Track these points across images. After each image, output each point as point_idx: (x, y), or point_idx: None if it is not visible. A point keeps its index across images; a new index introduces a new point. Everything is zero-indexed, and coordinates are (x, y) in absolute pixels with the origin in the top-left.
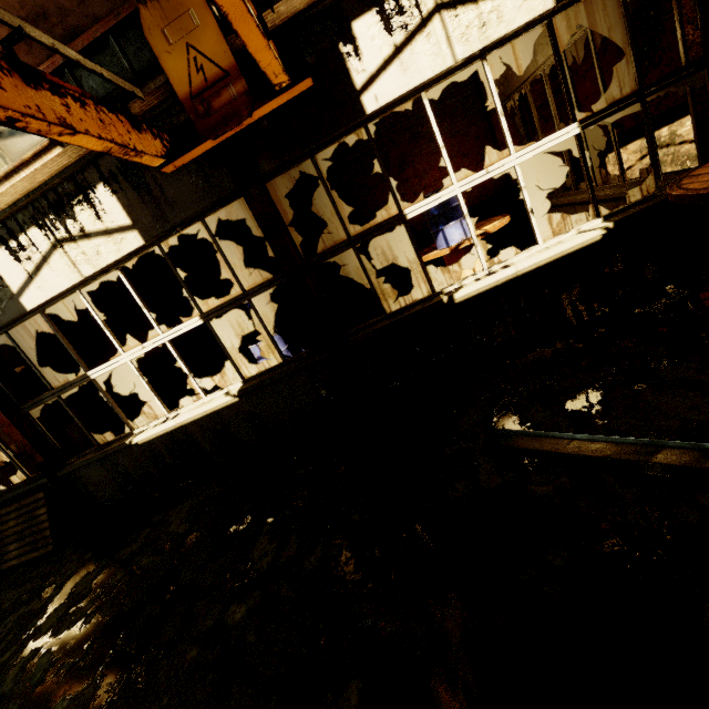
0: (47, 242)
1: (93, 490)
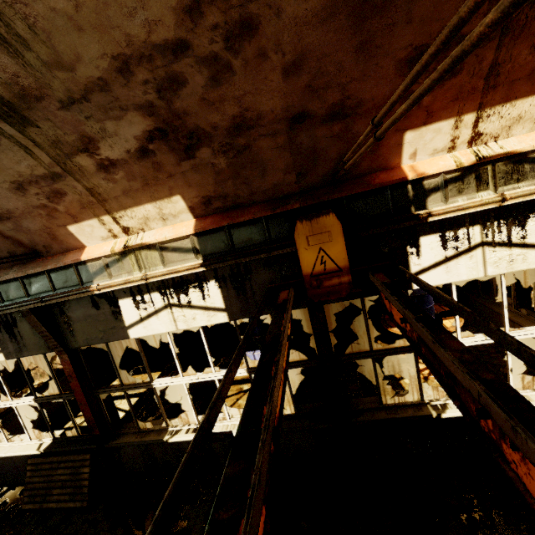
0: (162, 302)
1: (125, 461)
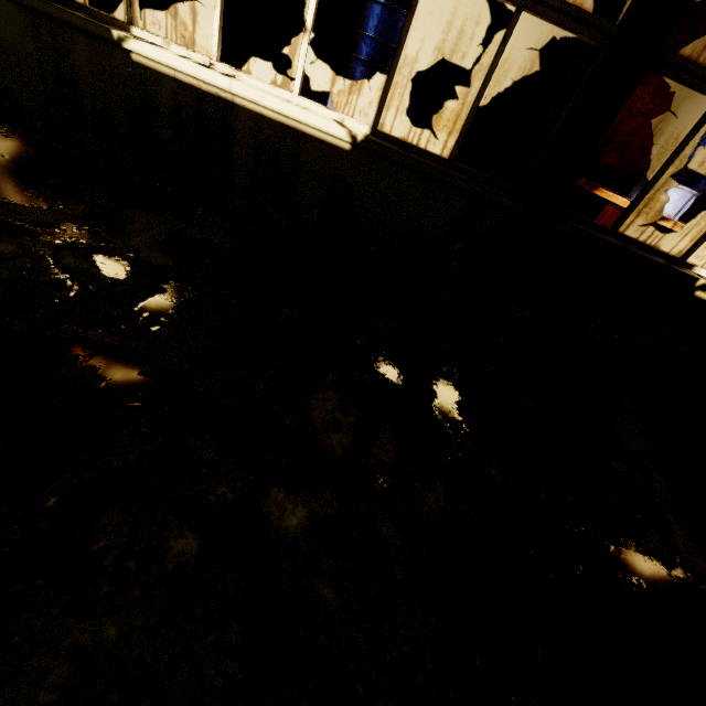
0: None
1: None
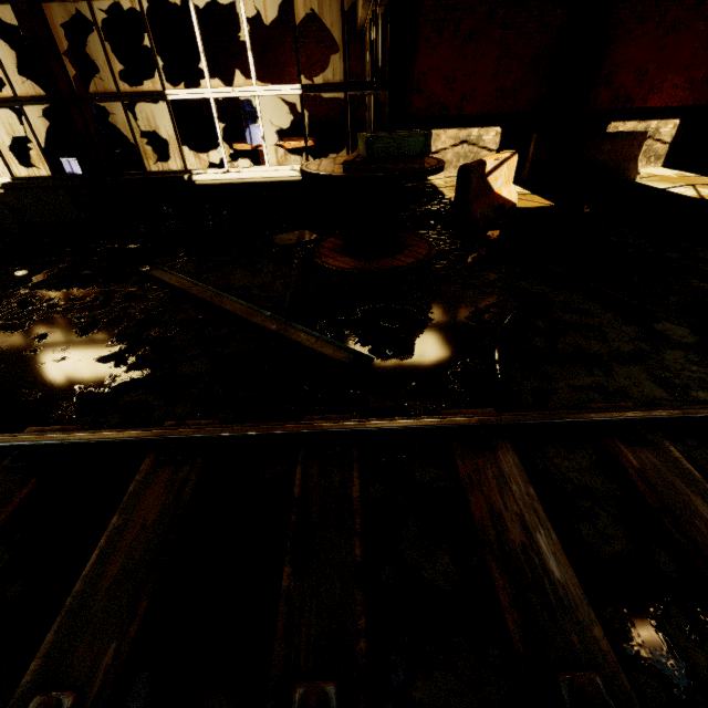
0: None
1: None
